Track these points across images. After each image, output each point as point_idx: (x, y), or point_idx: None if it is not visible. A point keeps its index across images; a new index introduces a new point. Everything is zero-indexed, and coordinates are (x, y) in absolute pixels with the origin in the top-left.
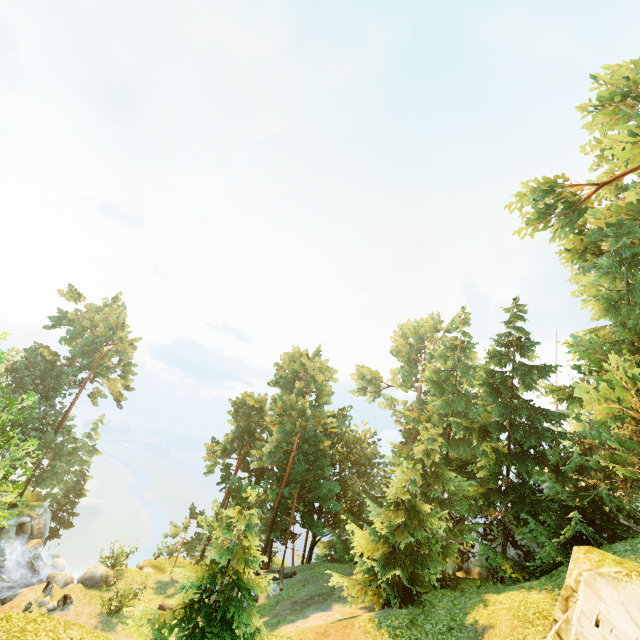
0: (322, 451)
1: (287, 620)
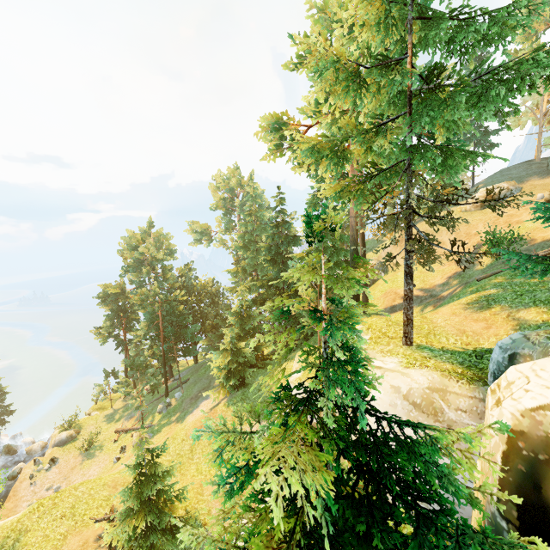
0: (180, 313)
1: (189, 412)
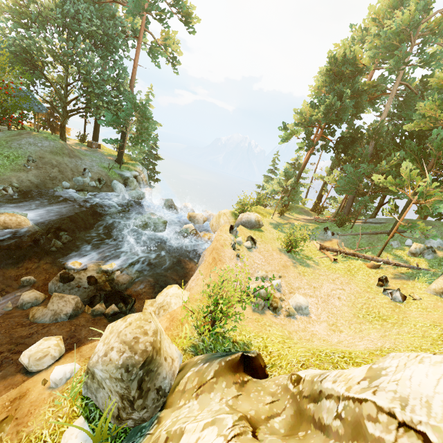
0: None
1: None
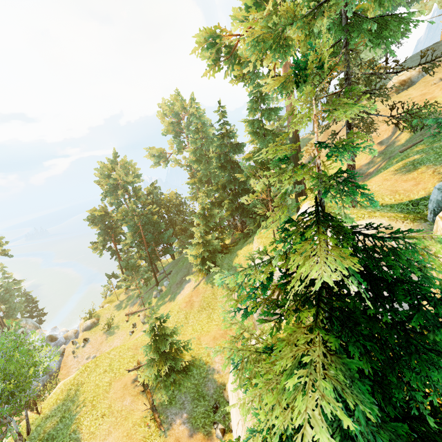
0: (155, 222)
1: (177, 293)
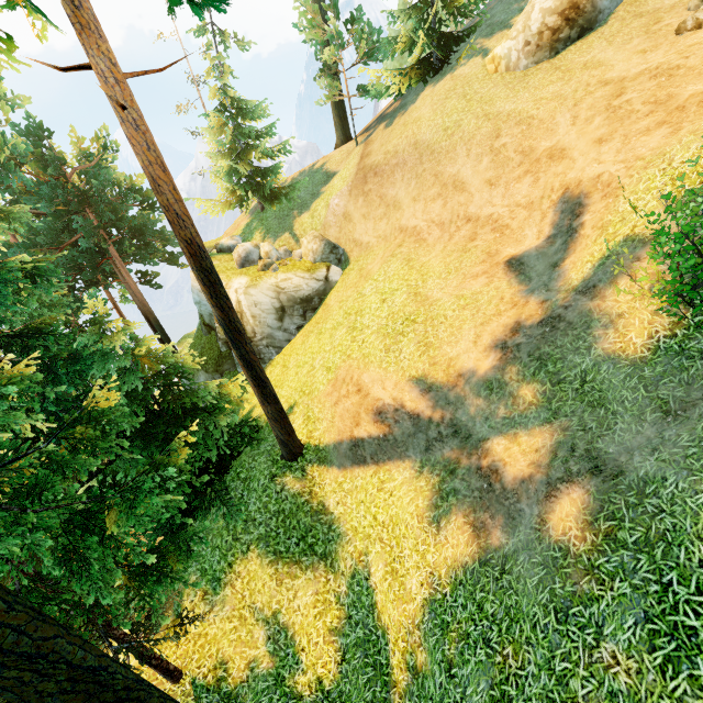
0: None
1: None
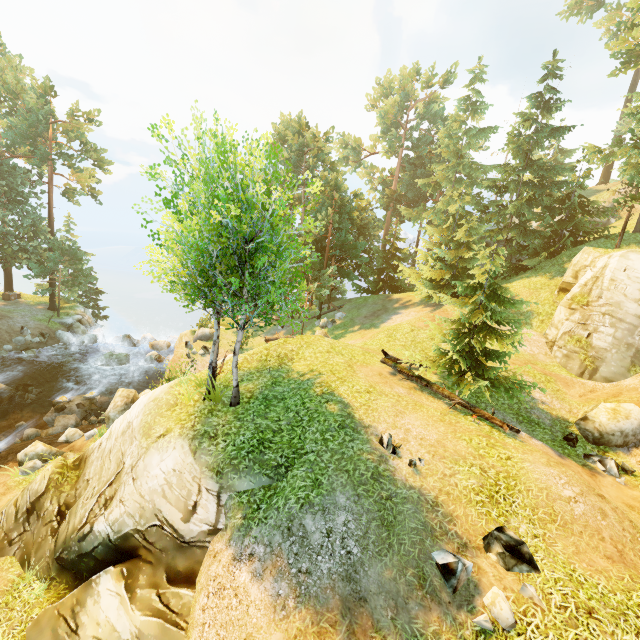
0: (353, 220)
1: (377, 323)
